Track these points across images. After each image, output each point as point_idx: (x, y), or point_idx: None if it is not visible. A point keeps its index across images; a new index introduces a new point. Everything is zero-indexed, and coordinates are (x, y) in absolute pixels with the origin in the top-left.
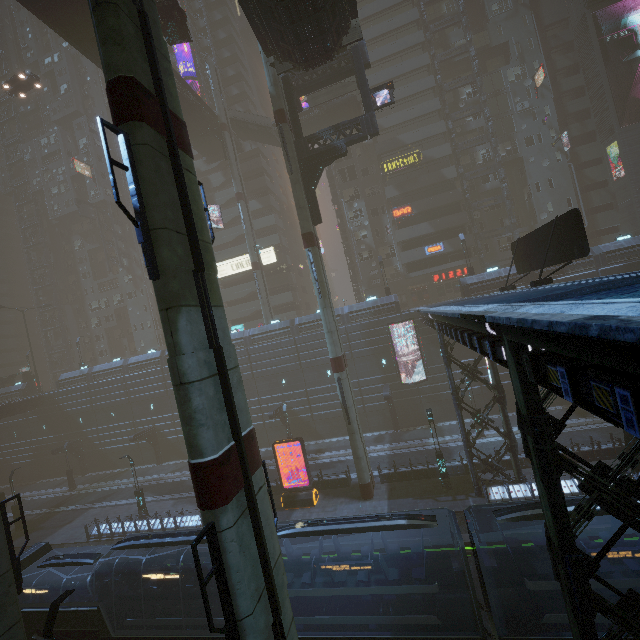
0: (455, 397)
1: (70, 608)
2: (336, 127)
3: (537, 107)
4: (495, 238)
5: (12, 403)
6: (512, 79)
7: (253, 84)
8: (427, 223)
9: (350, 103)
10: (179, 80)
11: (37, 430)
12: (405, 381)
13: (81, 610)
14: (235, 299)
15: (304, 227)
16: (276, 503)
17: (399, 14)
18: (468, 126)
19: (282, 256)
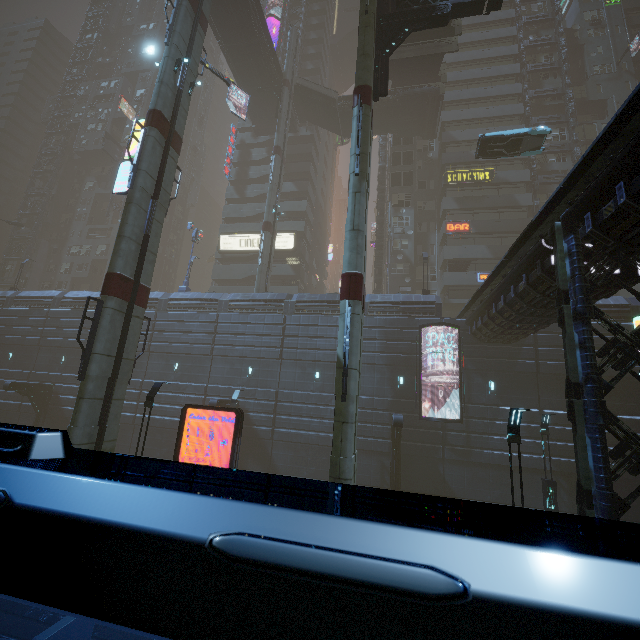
0: (594, 386)
1: None
2: None
3: None
4: None
5: None
6: None
7: None
8: (485, 246)
9: (430, 94)
10: (257, 6)
11: None
12: (426, 416)
13: None
14: (230, 279)
15: (362, 78)
16: None
17: (497, 46)
18: (550, 166)
19: (301, 245)
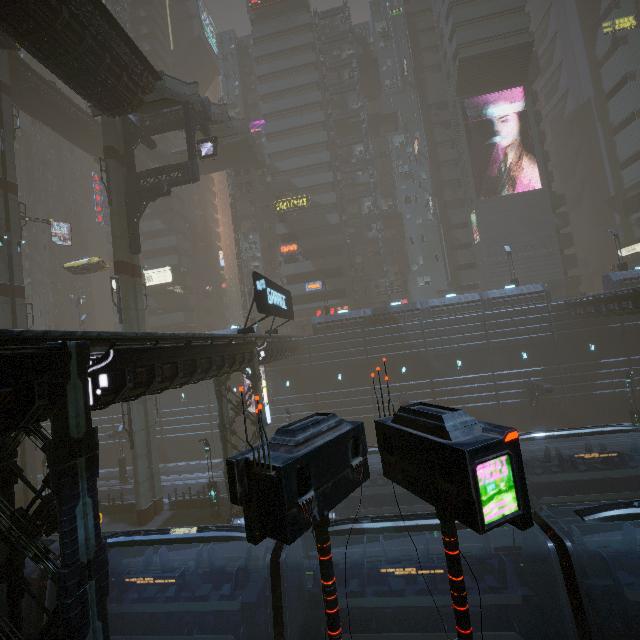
0: (220, 429)
1: None
2: (162, 169)
3: (416, 172)
4: (373, 282)
5: None
6: (397, 144)
7: None
8: (310, 262)
9: (242, 145)
10: (68, 101)
11: None
12: (252, 410)
13: None
14: None
15: (116, 255)
16: None
17: (302, 74)
18: (358, 179)
19: (179, 277)
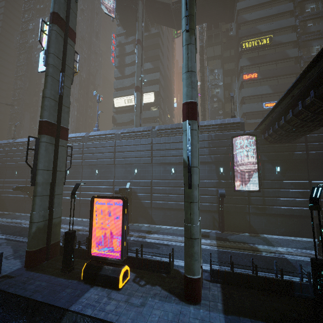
0: None
1: None
2: None
3: None
4: None
5: None
6: None
7: None
8: (268, 86)
9: None
10: None
11: None
12: (237, 189)
13: None
14: (122, 123)
15: None
16: (80, 270)
17: None
18: (308, 29)
19: (158, 99)
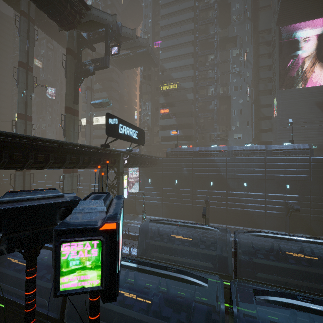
0: None
1: None
2: (92, 60)
3: (243, 72)
4: (208, 134)
5: None
6: (234, 55)
7: None
8: (174, 119)
9: (146, 53)
10: None
11: None
12: (130, 191)
13: None
14: None
15: (66, 104)
16: None
17: (185, 13)
18: (208, 75)
19: None
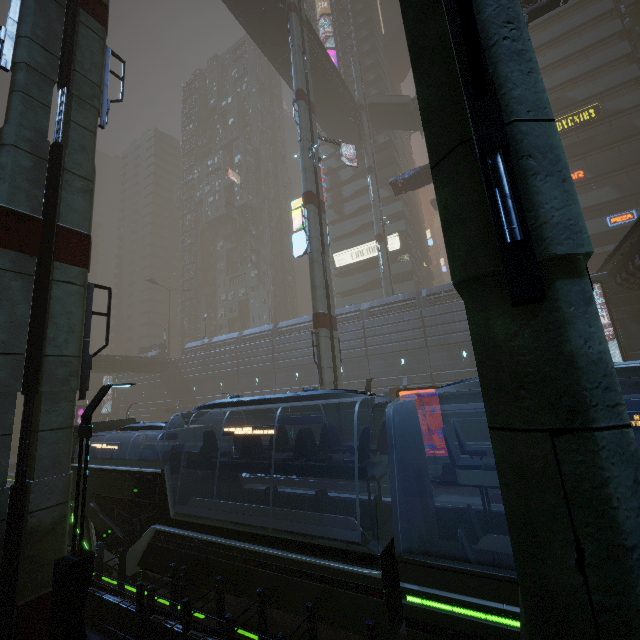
0: None
1: (133, 468)
2: None
3: None
4: None
5: (146, 360)
6: None
7: (390, 90)
8: (609, 187)
9: None
10: (327, 60)
11: (159, 393)
12: None
13: (144, 471)
14: (351, 290)
15: None
16: None
17: None
18: None
19: (407, 243)
